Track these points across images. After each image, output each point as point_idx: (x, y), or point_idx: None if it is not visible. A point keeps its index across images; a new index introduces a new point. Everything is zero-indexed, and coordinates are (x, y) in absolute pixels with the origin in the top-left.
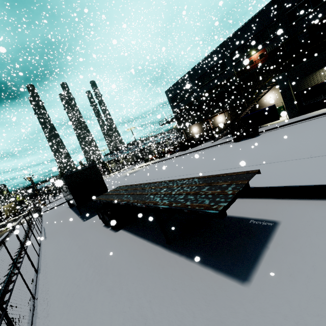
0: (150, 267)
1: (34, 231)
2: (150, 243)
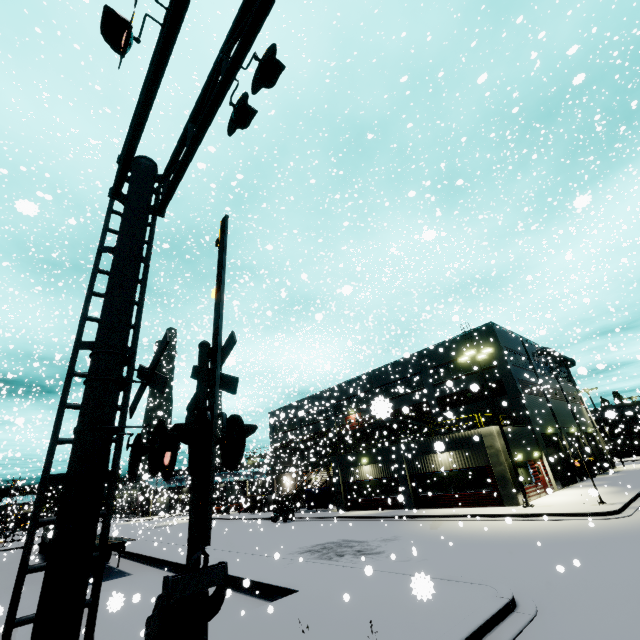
0: None
1: None
2: None
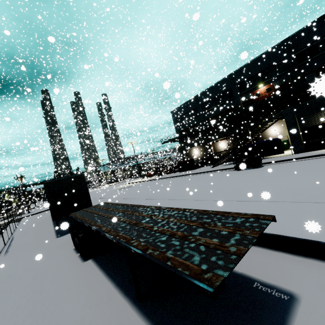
0: None
1: (1, 240)
2: (116, 291)
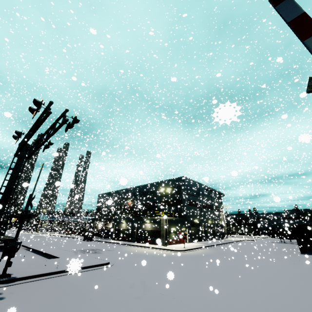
0: None
1: None
2: None
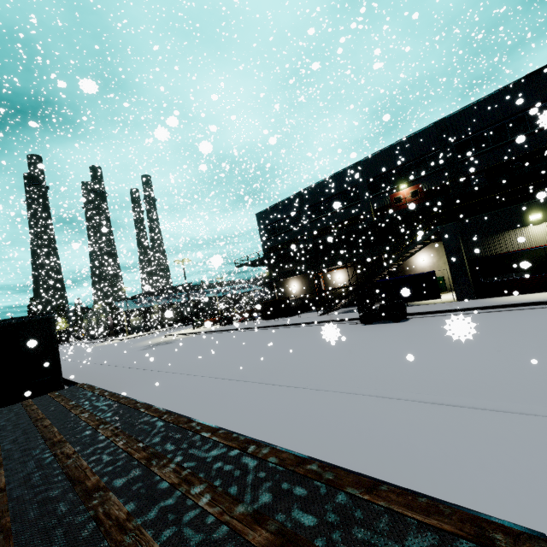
0: None
1: None
2: None
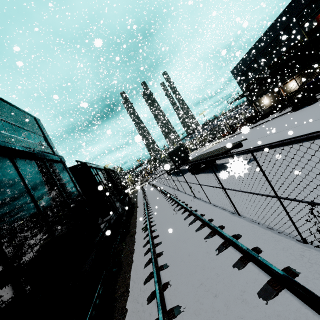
0: (210, 177)
1: (156, 184)
2: (211, 173)
